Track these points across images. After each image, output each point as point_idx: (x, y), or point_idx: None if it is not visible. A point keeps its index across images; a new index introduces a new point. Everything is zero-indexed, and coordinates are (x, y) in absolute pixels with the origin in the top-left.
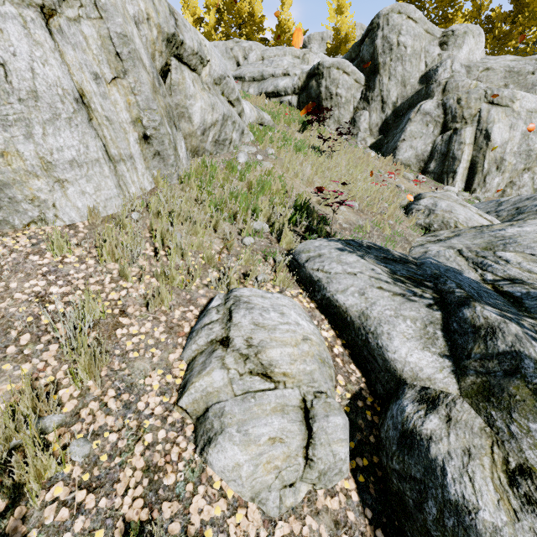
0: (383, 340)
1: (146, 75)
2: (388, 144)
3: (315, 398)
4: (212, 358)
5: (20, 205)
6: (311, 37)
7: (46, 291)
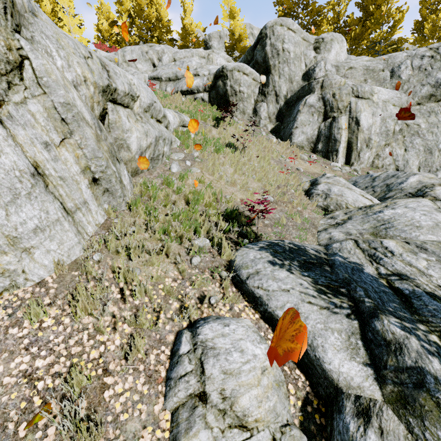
0: (319, 352)
1: (90, 131)
2: (284, 129)
3: (282, 436)
4: (195, 417)
5: None
6: (211, 35)
7: (32, 367)
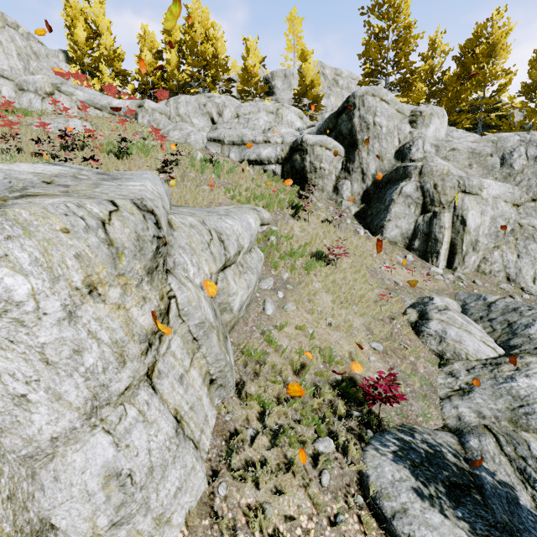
0: None
1: (214, 335)
2: (372, 216)
3: None
4: None
5: None
6: (274, 74)
7: None
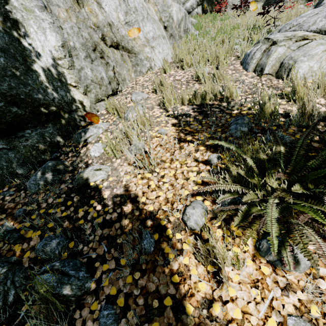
0: None
1: None
2: None
3: None
4: (272, 50)
5: (143, 62)
6: None
7: (175, 79)
